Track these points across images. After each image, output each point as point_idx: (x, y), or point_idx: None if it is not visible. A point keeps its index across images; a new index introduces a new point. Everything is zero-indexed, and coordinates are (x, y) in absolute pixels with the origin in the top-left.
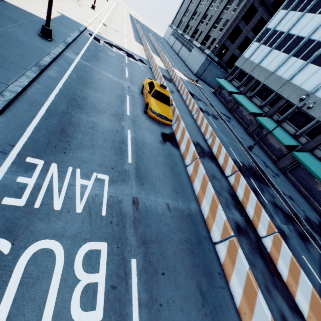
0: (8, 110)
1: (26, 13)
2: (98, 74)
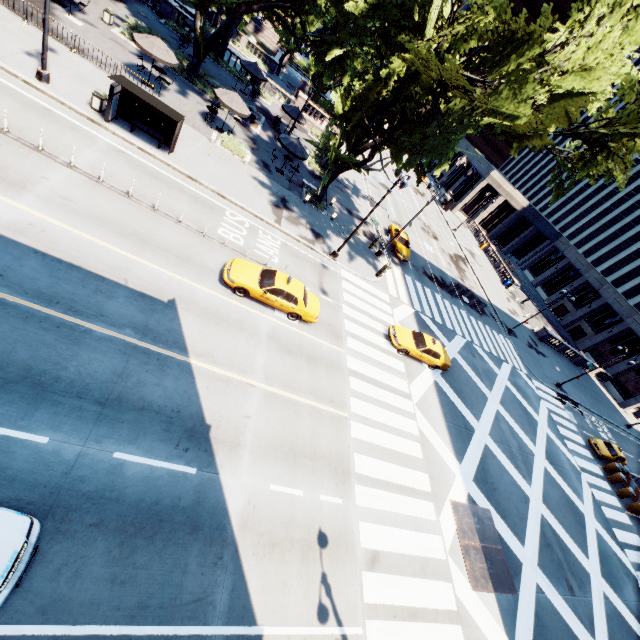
0: (605, 420)
1: (625, 419)
2: (638, 449)
